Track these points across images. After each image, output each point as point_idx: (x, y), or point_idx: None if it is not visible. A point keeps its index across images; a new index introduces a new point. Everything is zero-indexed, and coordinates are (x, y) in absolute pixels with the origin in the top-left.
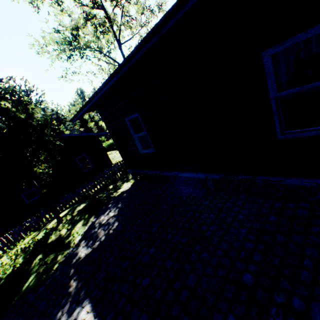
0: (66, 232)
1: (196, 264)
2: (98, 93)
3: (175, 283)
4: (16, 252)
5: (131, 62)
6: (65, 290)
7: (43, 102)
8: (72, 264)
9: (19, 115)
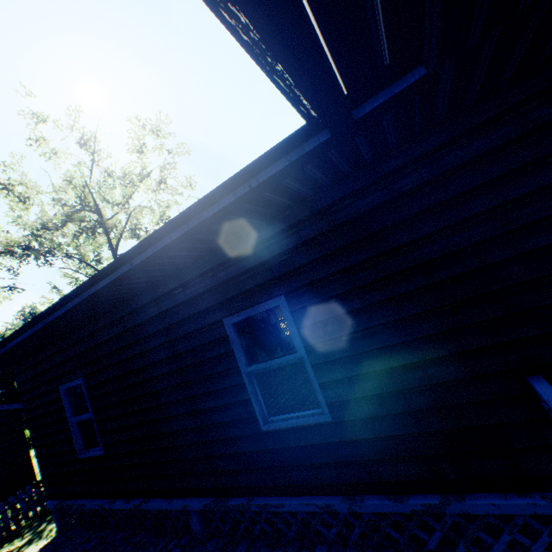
0: None
1: None
2: None
3: None
4: None
5: (49, 318)
6: None
7: None
8: None
9: None
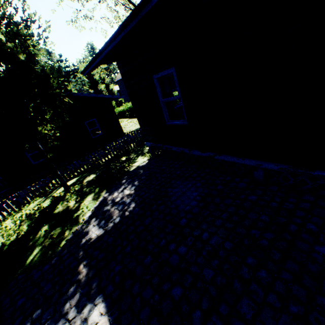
0: (74, 204)
1: (251, 285)
2: (127, 25)
3: (221, 305)
4: (20, 217)
5: None
6: (74, 276)
7: (47, 39)
8: (82, 245)
9: (17, 55)
